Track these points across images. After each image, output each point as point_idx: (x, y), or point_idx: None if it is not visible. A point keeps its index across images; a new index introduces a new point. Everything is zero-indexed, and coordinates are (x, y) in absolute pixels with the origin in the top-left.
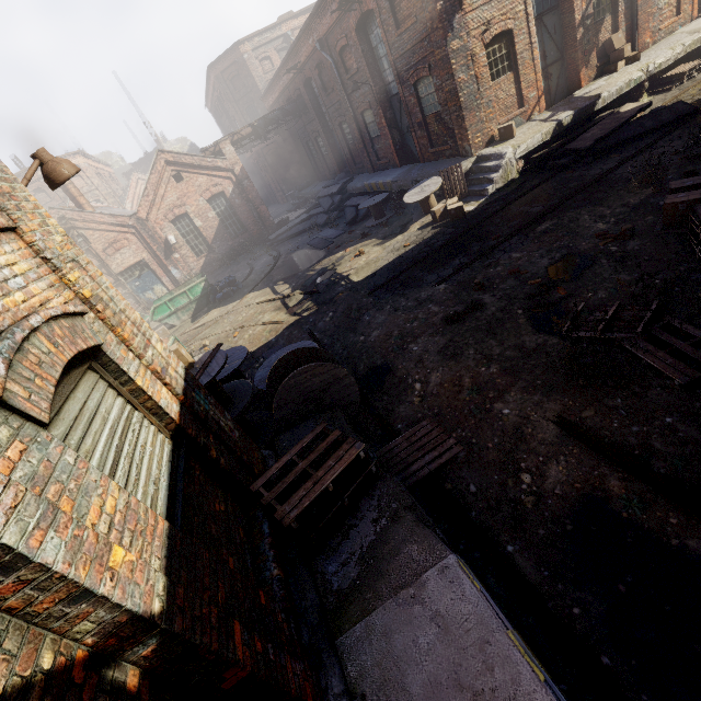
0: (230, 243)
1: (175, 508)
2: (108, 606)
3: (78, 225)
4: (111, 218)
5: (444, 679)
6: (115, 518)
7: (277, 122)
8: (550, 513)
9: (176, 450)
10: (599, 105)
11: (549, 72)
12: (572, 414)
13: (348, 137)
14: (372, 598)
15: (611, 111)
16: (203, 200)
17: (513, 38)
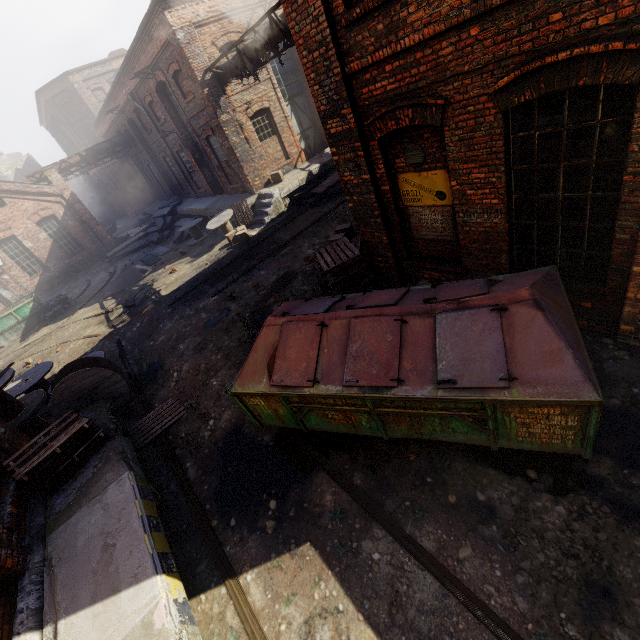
0: (67, 261)
1: None
2: None
3: None
4: None
5: (96, 533)
6: None
7: (107, 152)
8: (215, 439)
9: None
10: None
11: (307, 135)
12: None
13: (173, 168)
14: (76, 509)
15: None
16: (31, 223)
17: (271, 113)
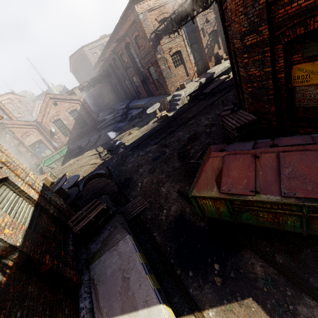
0: (80, 130)
1: (32, 226)
2: (3, 241)
3: (9, 126)
4: (24, 122)
5: (116, 269)
6: (7, 223)
7: (99, 80)
8: (169, 221)
9: (36, 210)
10: (215, 76)
11: (197, 63)
12: (182, 189)
13: (128, 86)
14: (103, 252)
15: (218, 78)
16: (67, 113)
17: (181, 53)
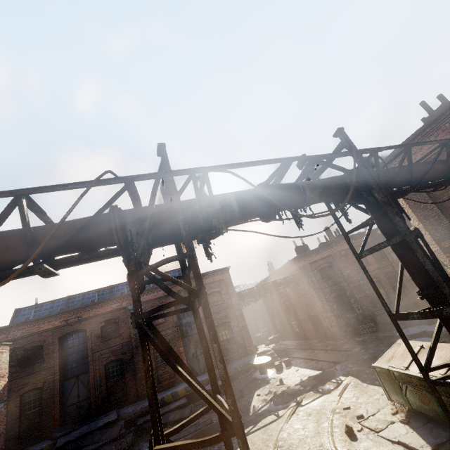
0: None
1: None
2: None
3: None
4: None
5: None
6: None
7: (15, 359)
8: None
9: None
10: None
11: None
12: None
13: (111, 375)
14: None
15: None
16: None
17: None
